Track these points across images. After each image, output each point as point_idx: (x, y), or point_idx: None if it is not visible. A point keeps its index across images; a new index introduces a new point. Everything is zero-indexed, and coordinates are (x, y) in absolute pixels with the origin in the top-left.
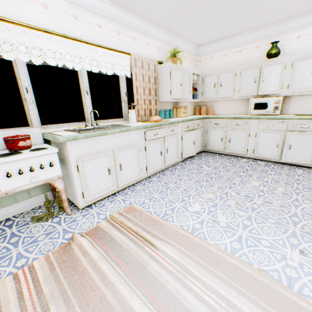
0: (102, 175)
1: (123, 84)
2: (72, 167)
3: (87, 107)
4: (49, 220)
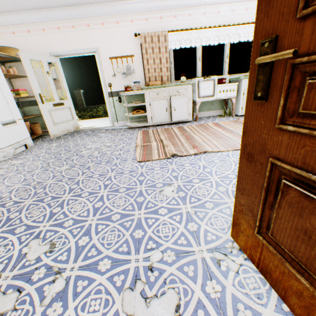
0: None
1: None
2: (241, 93)
3: None
4: (224, 117)
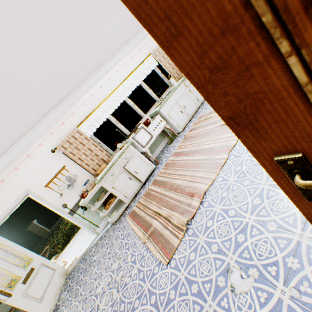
0: (179, 115)
1: (157, 71)
2: (167, 118)
3: (153, 95)
4: (173, 142)
